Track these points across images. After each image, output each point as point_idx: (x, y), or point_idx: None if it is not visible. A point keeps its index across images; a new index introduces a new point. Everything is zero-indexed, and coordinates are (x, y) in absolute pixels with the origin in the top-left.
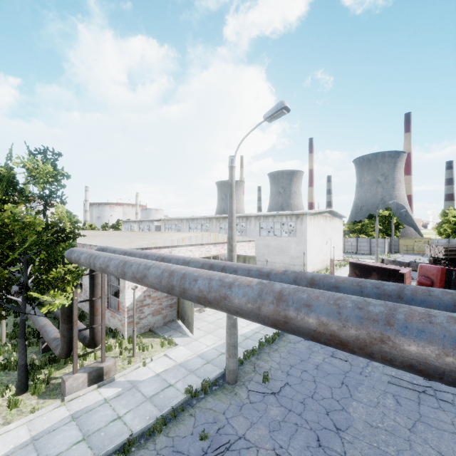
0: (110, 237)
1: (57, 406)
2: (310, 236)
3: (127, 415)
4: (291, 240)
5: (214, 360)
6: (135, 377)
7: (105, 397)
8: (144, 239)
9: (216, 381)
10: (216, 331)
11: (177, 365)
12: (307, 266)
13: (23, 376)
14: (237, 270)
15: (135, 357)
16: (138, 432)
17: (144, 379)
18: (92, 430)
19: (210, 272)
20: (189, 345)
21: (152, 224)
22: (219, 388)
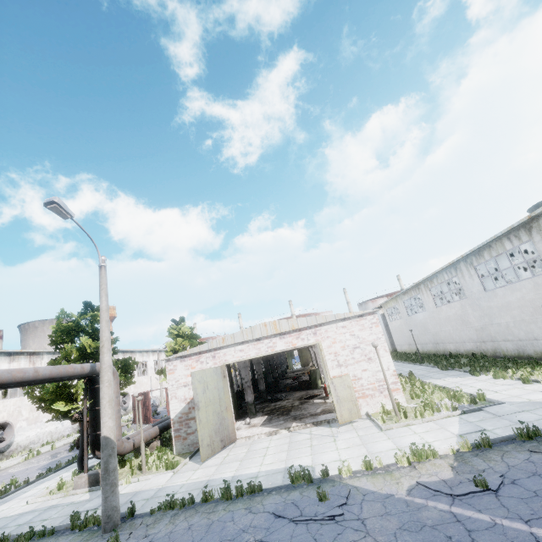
0: None
1: (63, 496)
2: None
3: (48, 520)
4: (541, 282)
5: (154, 499)
6: None
7: (75, 501)
8: None
9: (99, 520)
10: (229, 464)
11: (135, 492)
12: None
13: (79, 467)
14: None
15: (143, 473)
16: (19, 534)
17: None
18: (31, 521)
19: None
20: (182, 473)
21: (378, 313)
22: (93, 530)
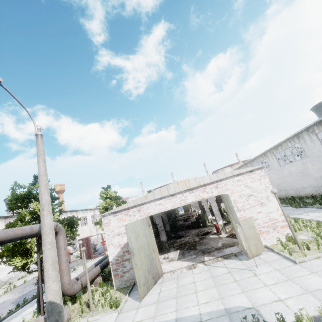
0: None
1: None
2: None
3: None
4: None
5: None
6: None
7: None
8: None
9: None
10: (166, 302)
11: None
12: None
13: (38, 307)
14: None
15: (91, 312)
16: None
17: None
18: None
19: None
20: (125, 313)
21: None
22: None
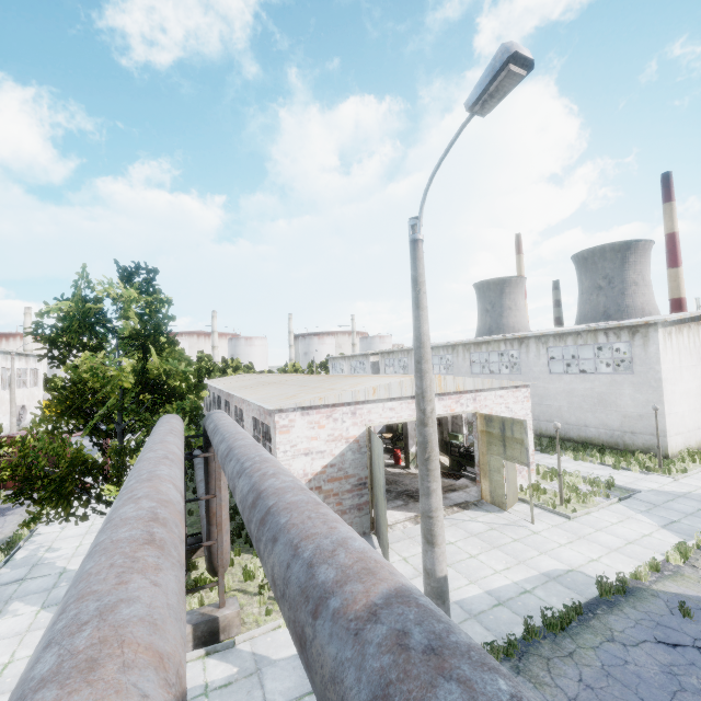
0: (282, 386)
1: None
2: (670, 370)
3: None
4: (620, 380)
5: None
6: (267, 648)
7: (207, 682)
8: (317, 390)
9: None
10: None
11: None
12: (668, 437)
13: None
14: (278, 537)
15: None
16: None
17: (279, 658)
18: None
19: (106, 572)
20: None
21: (367, 360)
22: None
